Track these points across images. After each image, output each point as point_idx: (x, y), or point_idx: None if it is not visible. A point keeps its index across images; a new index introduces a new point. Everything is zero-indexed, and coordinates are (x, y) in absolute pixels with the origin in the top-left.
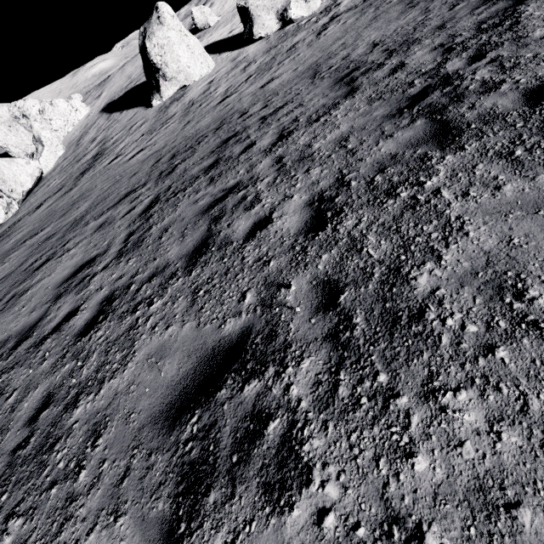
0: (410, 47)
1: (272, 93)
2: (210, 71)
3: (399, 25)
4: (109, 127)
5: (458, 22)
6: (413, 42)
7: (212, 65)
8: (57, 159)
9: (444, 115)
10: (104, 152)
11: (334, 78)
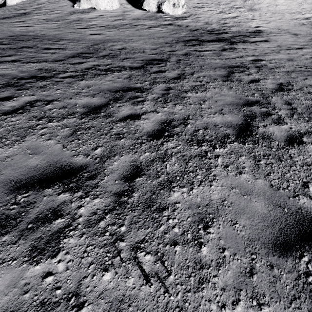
0: (106, 58)
1: (79, 40)
2: (111, 9)
3: (143, 47)
4: (51, 3)
5: (127, 61)
6: (113, 57)
7: (115, 7)
8: (21, 1)
9: (1, 88)
10: (27, 15)
11: (84, 51)
